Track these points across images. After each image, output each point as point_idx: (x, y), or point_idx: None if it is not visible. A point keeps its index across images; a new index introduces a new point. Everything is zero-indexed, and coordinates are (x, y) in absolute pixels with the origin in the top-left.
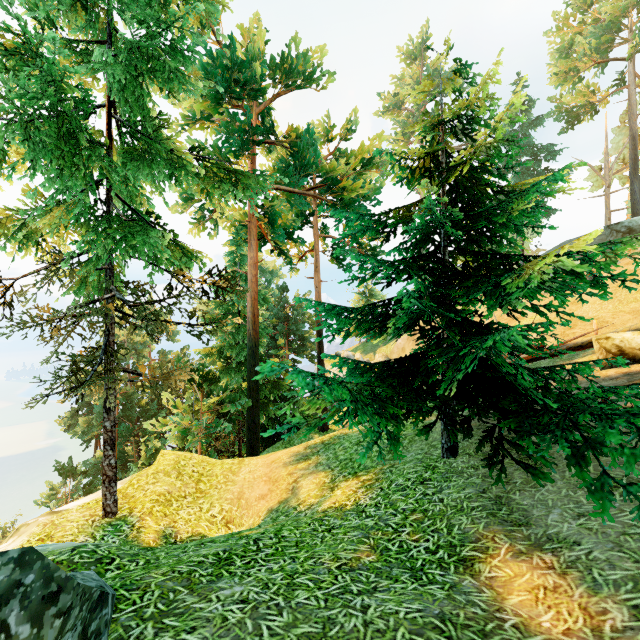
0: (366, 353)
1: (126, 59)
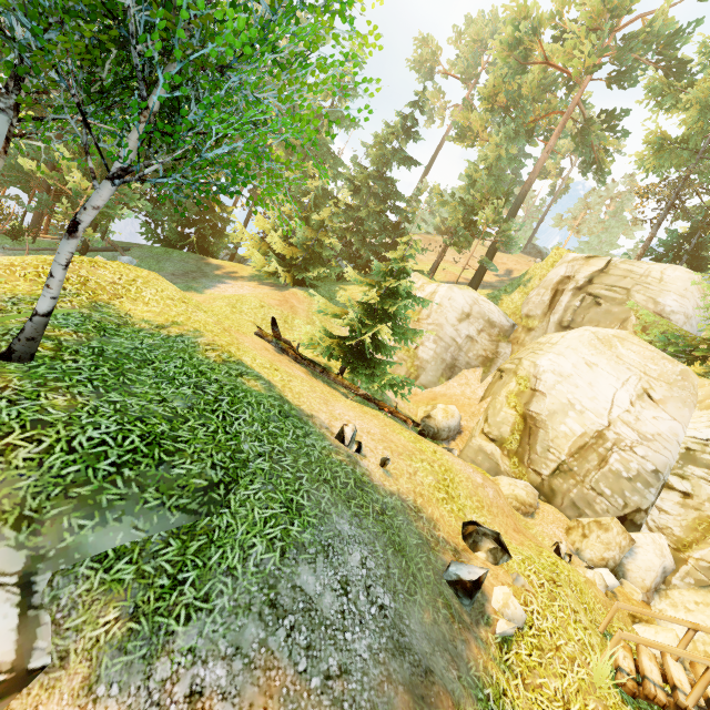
0: None
1: None
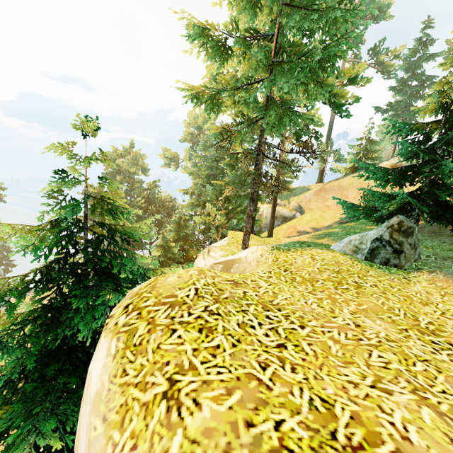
0: (282, 200)
1: (318, 19)
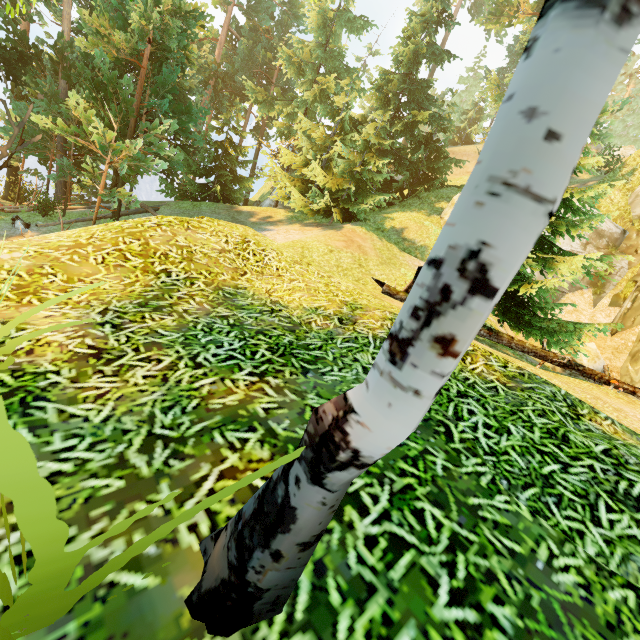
0: None
1: None
